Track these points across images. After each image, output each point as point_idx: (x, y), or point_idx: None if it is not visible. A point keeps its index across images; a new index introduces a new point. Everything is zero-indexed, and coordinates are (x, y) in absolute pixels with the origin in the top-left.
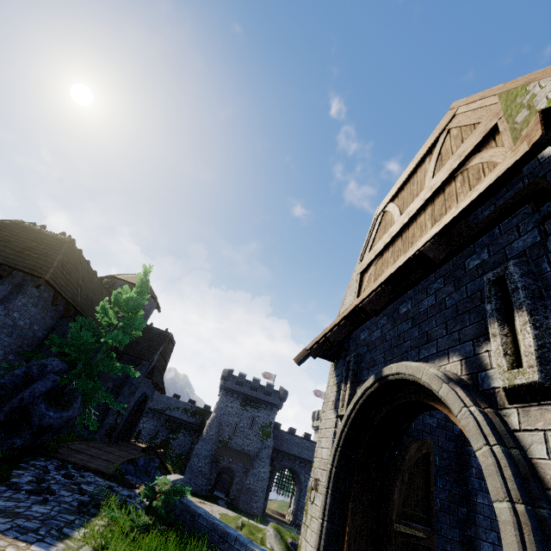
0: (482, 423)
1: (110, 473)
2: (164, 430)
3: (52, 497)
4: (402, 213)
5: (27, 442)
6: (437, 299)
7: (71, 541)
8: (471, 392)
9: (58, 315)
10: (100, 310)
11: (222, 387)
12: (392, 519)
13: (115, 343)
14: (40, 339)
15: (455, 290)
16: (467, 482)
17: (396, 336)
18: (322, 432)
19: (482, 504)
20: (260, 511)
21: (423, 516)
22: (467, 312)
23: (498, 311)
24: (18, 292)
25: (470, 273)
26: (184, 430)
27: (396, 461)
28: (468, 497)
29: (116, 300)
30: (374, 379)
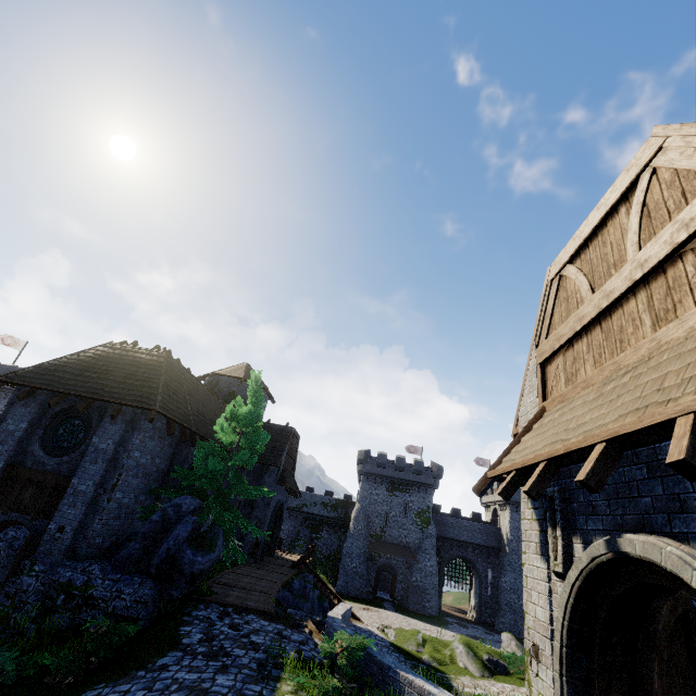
0: None
1: (272, 612)
2: (304, 530)
3: (229, 660)
4: (593, 287)
5: (183, 591)
6: None
7: None
8: None
9: (175, 441)
10: (217, 428)
11: (361, 473)
12: None
13: (242, 463)
14: (164, 471)
15: None
16: None
17: (624, 482)
18: (529, 582)
19: None
20: (435, 611)
21: None
22: None
23: None
24: (132, 429)
25: None
26: (327, 528)
27: (645, 632)
28: None
29: (231, 413)
30: (604, 548)
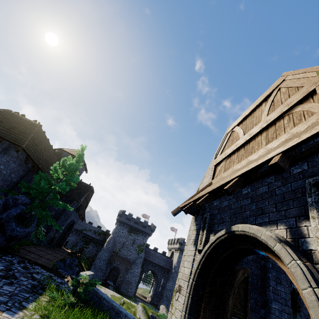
0: (306, 272)
1: (50, 267)
2: (81, 242)
3: (15, 280)
4: (245, 134)
5: (2, 244)
6: (270, 188)
7: (26, 311)
8: (295, 250)
9: (27, 169)
10: (53, 169)
11: (118, 220)
12: (227, 316)
13: (60, 189)
14: (15, 183)
15: (282, 185)
16: (266, 294)
17: (239, 207)
18: (185, 257)
19: (274, 309)
20: (132, 294)
21: (242, 314)
22: (291, 200)
23: (316, 203)
24: (5, 153)
25: (294, 176)
26: (93, 243)
27: (230, 280)
28: (266, 303)
29: (63, 164)
30: (225, 231)
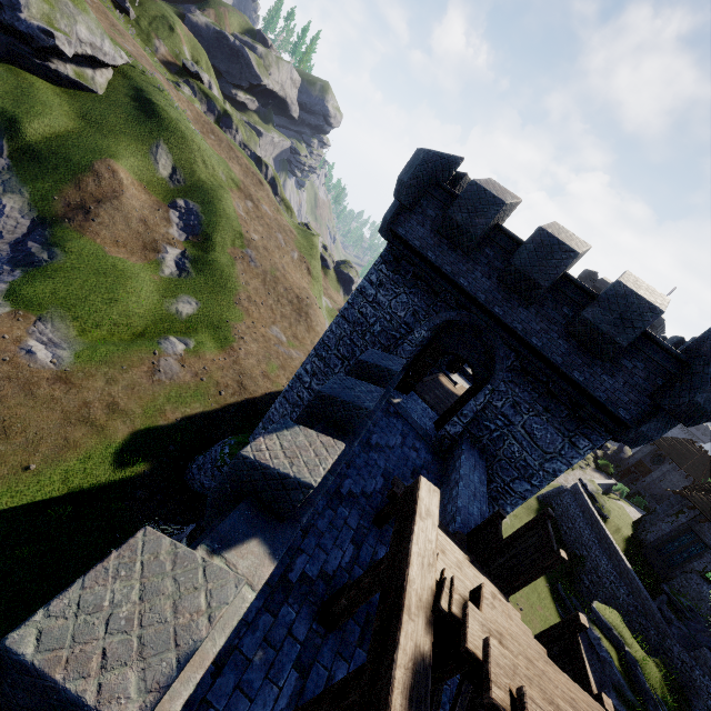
0: None
1: None
2: None
3: None
4: None
5: None
6: None
7: None
8: None
9: (691, 481)
10: None
11: None
12: None
13: None
14: (682, 488)
15: None
16: None
17: None
18: None
19: None
20: None
21: None
22: None
23: None
24: (673, 470)
25: None
26: None
27: None
28: None
29: None
30: None
